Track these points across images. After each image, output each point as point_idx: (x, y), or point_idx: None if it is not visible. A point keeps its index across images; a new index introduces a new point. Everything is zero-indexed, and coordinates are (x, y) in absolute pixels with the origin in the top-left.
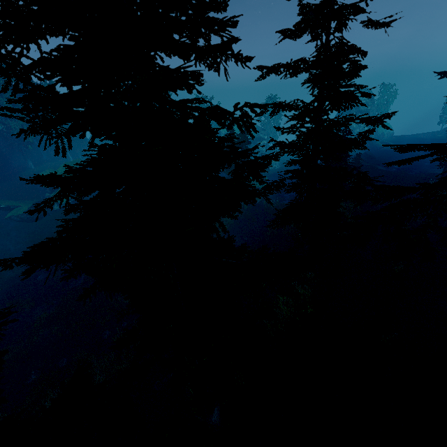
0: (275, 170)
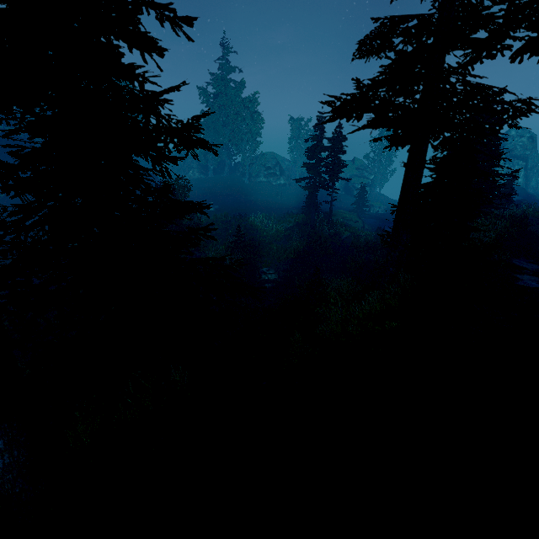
0: (378, 214)
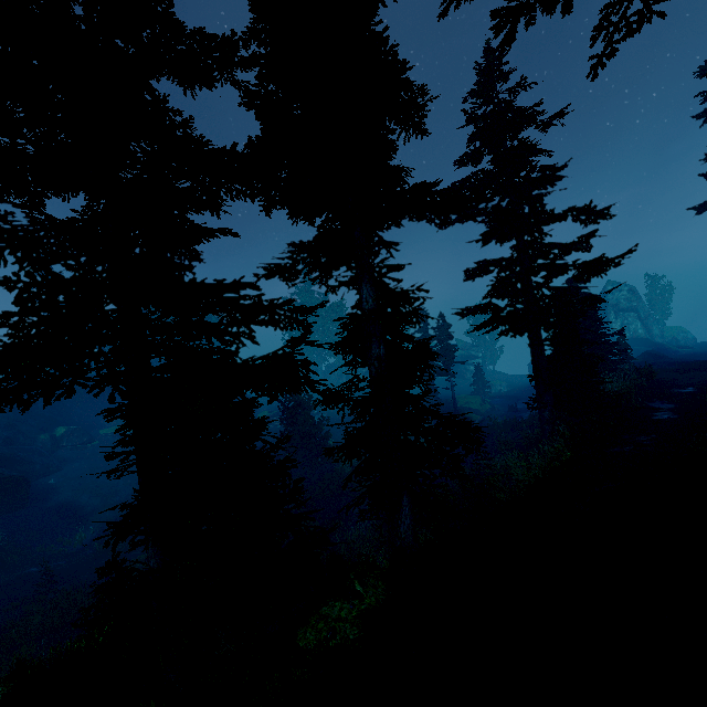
0: (501, 392)
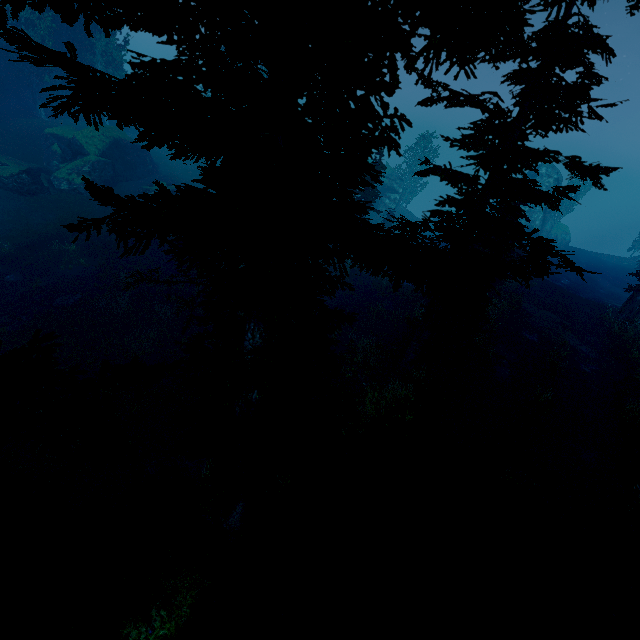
0: None
